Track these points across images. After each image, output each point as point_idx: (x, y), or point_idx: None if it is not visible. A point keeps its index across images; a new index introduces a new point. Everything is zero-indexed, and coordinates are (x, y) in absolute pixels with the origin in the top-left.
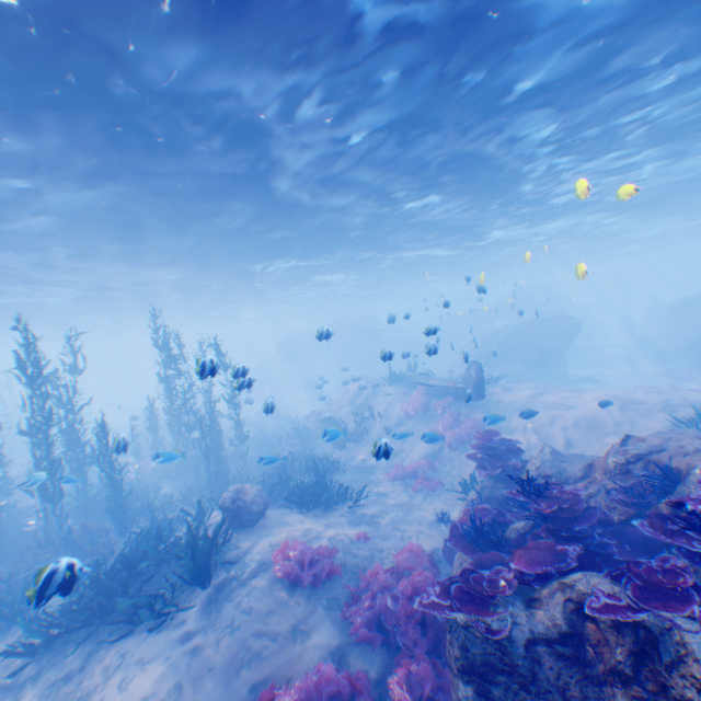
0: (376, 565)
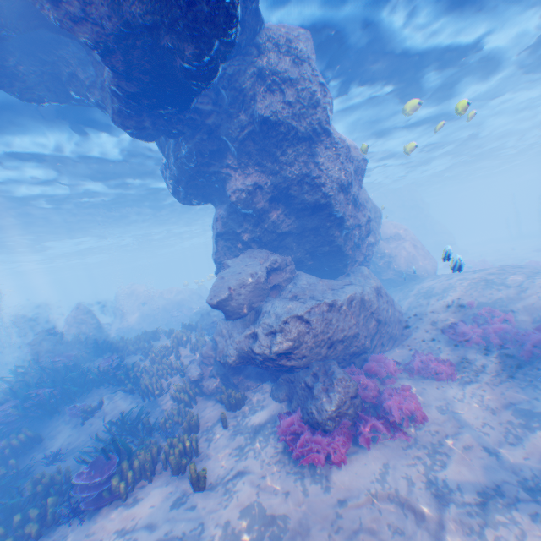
0: None
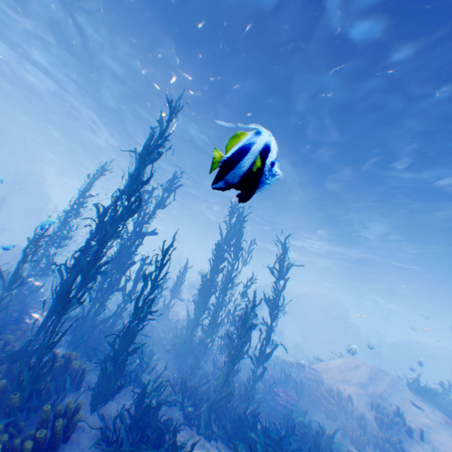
0: None
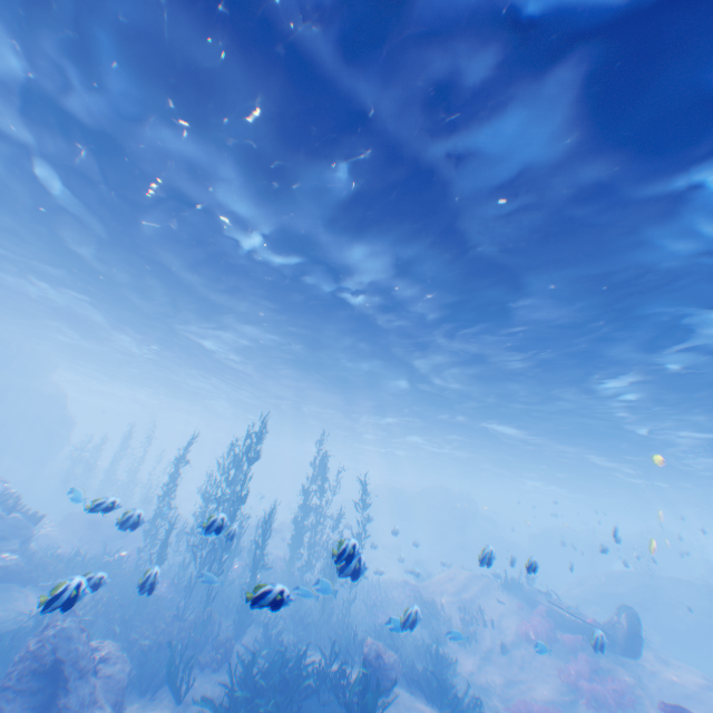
0: None
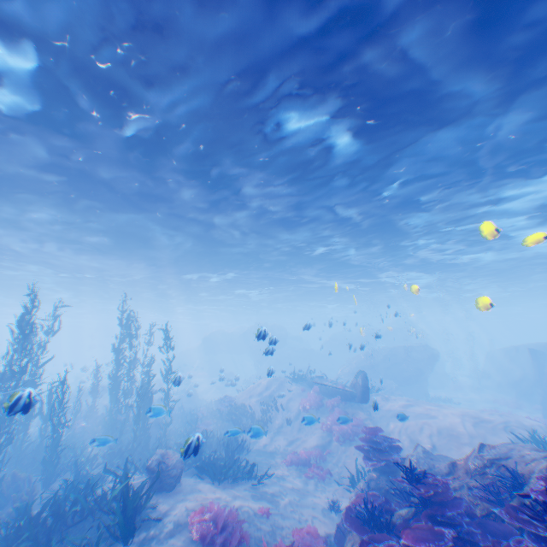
0: (279, 539)
